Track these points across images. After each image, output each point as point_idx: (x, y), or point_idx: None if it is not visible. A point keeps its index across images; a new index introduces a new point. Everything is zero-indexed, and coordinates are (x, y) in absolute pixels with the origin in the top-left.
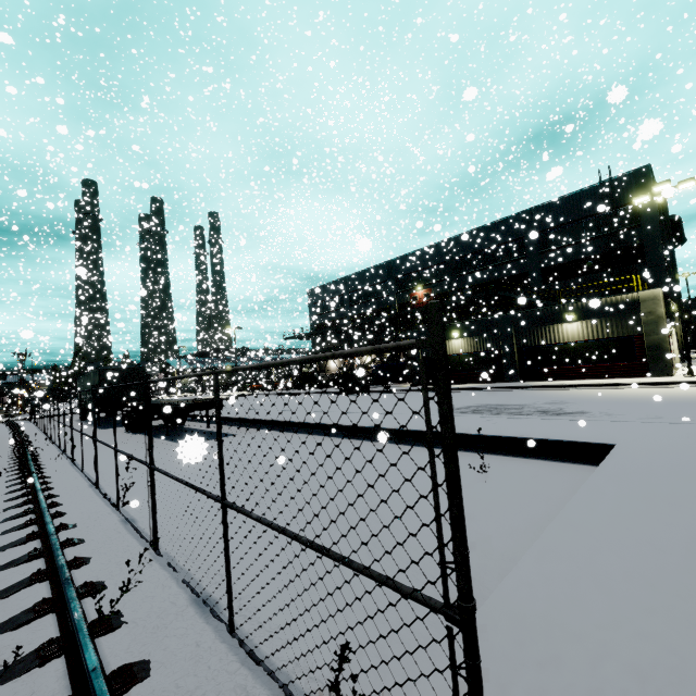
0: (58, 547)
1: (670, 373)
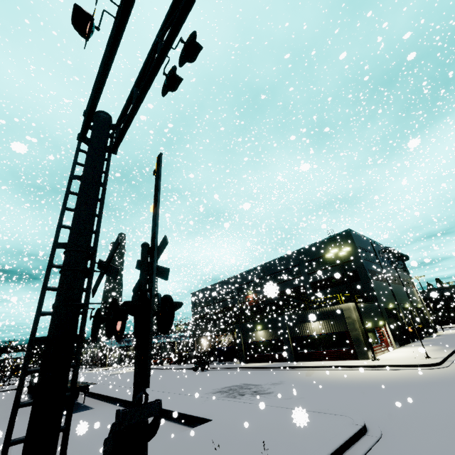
0: None
1: (367, 357)
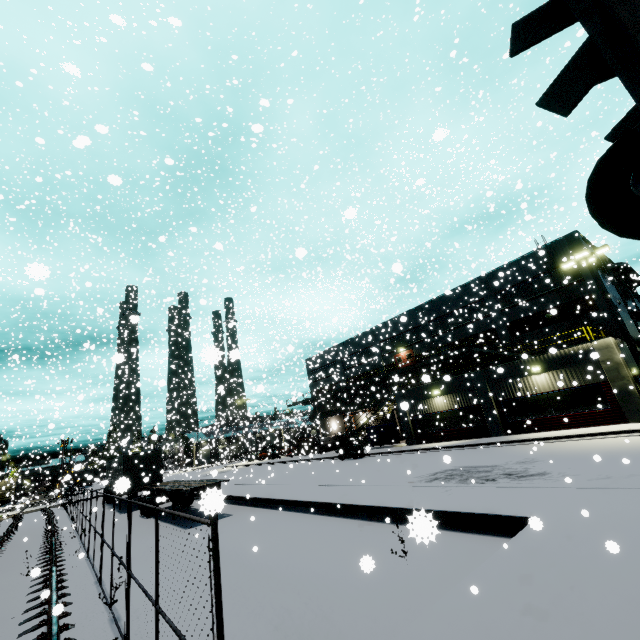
0: None
1: None
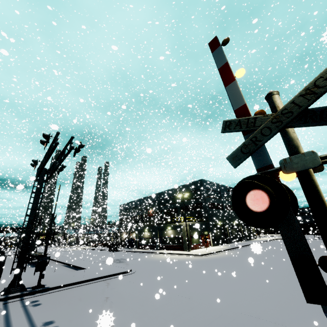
0: None
1: (187, 250)
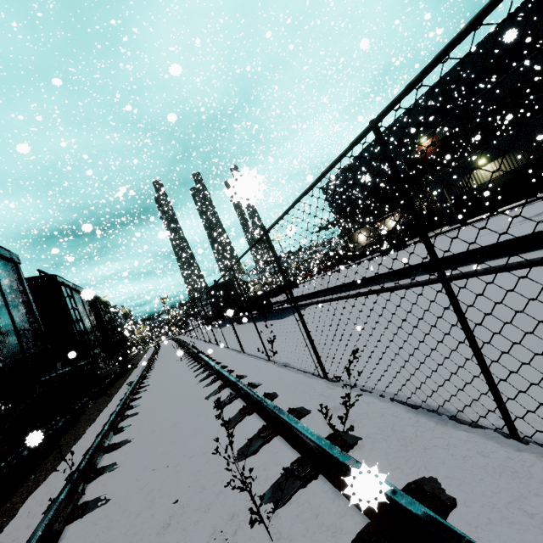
0: (248, 387)
1: None
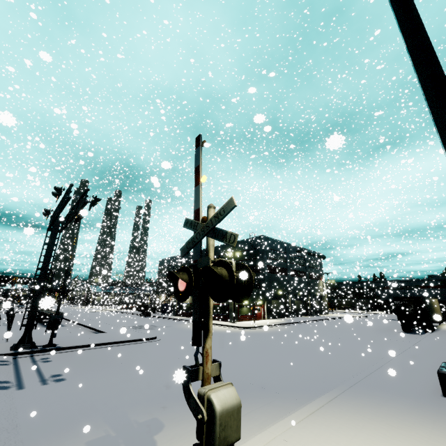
0: None
1: (233, 321)
